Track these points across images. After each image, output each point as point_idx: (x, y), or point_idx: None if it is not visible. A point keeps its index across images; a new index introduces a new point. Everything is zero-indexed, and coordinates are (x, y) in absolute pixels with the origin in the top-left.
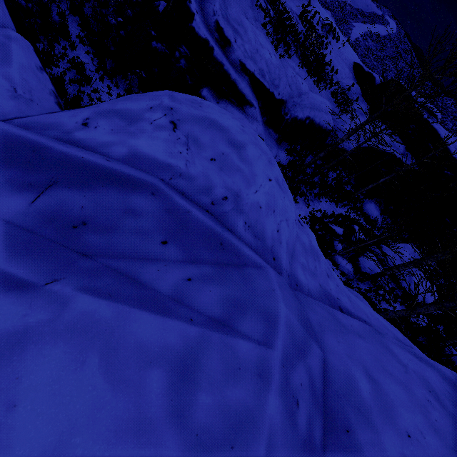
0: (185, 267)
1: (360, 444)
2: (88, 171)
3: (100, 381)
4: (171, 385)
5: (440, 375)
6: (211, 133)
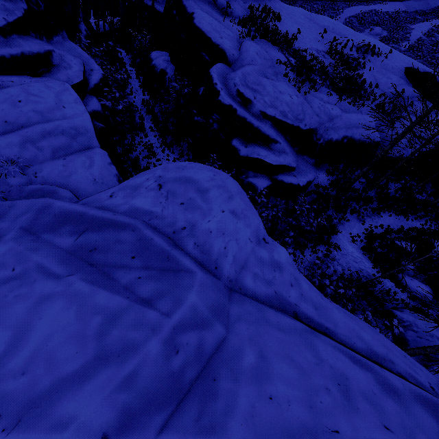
0: (141, 271)
1: (219, 389)
2: (103, 222)
3: (73, 316)
4: (102, 324)
5: (377, 379)
6: (185, 186)
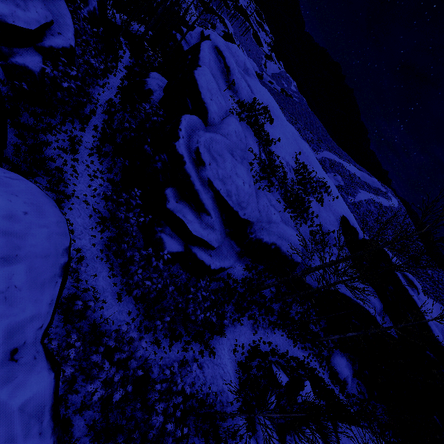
0: None
1: None
2: None
3: None
4: None
5: None
6: None
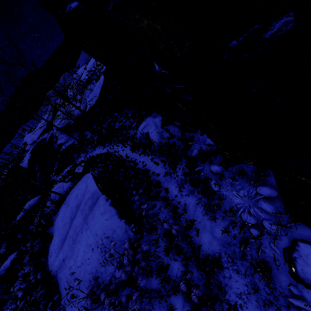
0: None
1: None
2: None
3: None
4: None
5: None
6: None
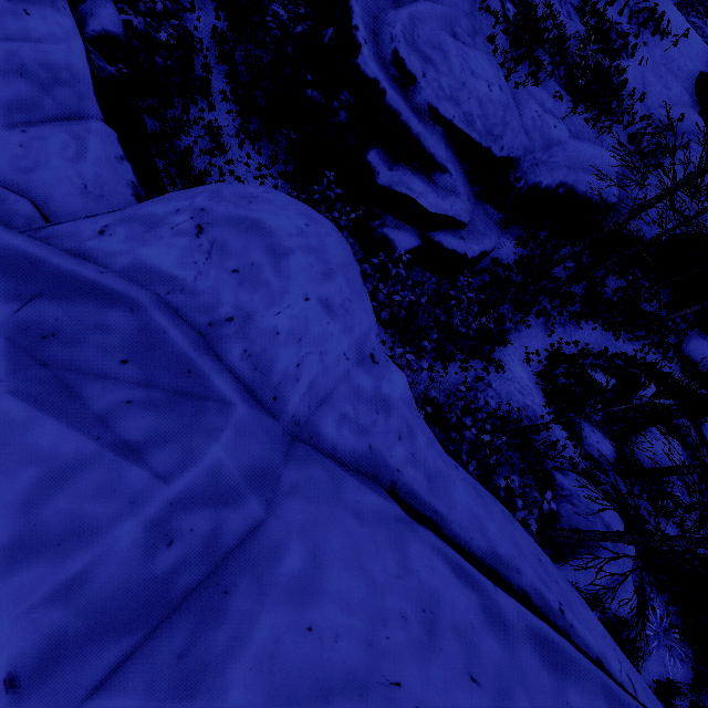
0: (135, 389)
1: (229, 608)
2: (75, 284)
3: None
4: (38, 483)
5: (483, 605)
6: (247, 237)
